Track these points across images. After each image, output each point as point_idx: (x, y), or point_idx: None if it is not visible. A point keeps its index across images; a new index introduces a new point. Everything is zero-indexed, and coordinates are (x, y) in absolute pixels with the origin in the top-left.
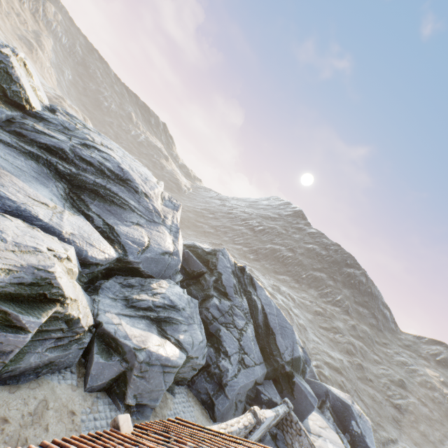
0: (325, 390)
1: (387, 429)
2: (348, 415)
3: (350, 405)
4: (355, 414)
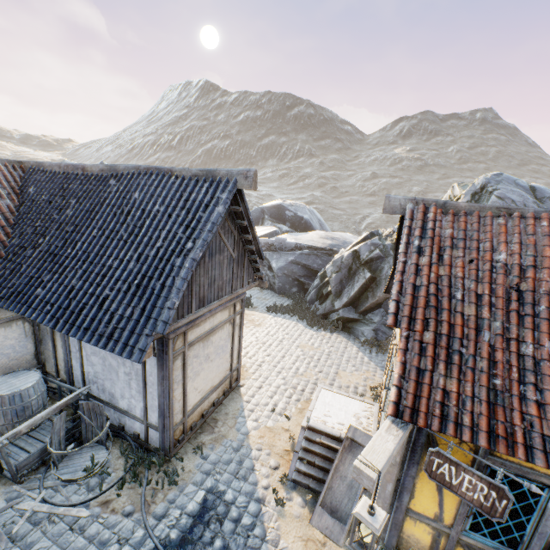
0: (261, 210)
1: (363, 213)
2: (282, 211)
3: (280, 204)
4: (287, 206)
